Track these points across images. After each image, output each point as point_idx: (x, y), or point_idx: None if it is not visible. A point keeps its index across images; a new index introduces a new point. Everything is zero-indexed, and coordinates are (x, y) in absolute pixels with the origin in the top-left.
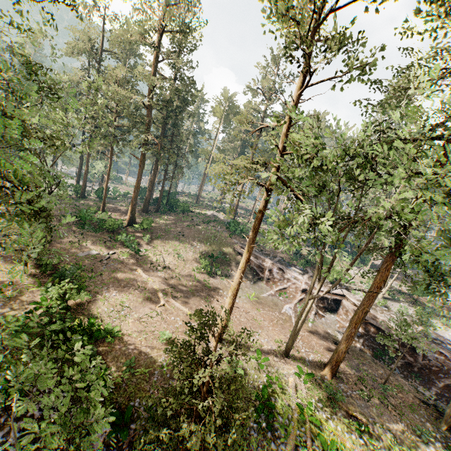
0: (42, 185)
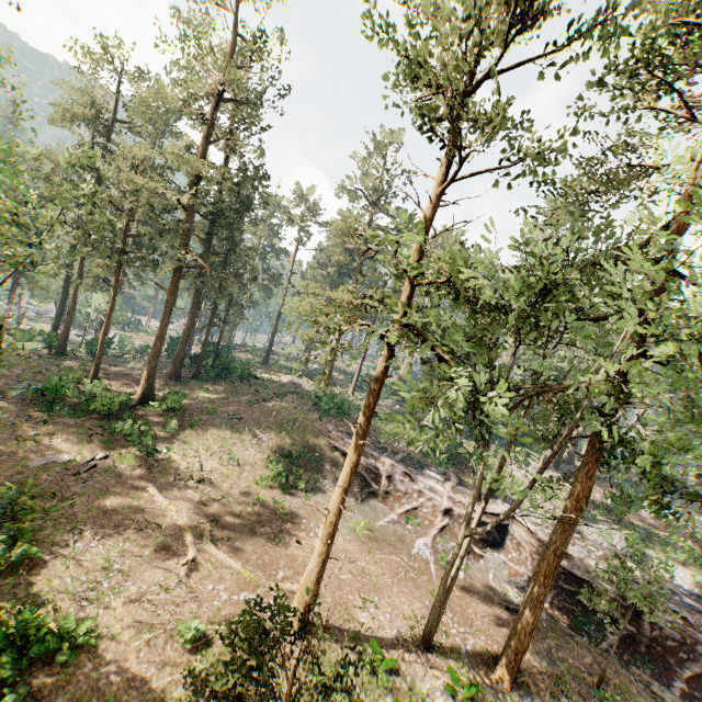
0: None
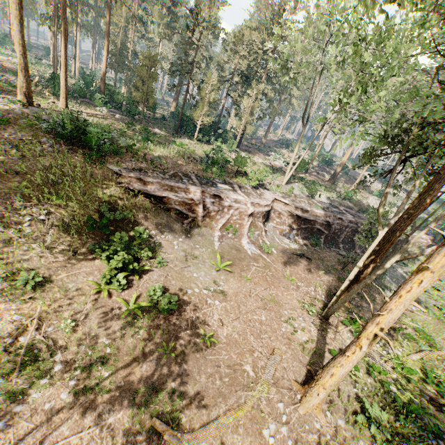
0: None
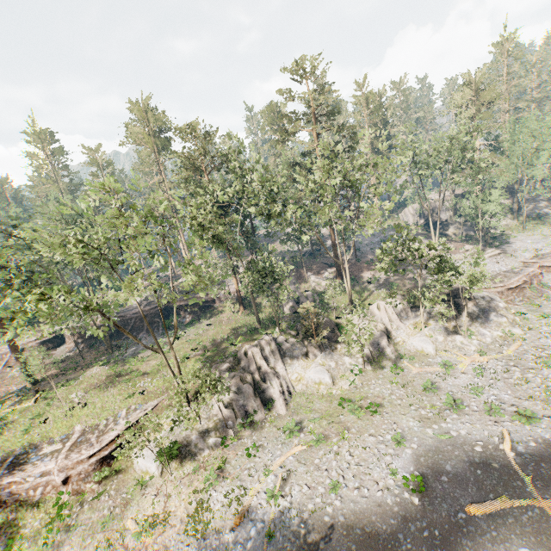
0: None
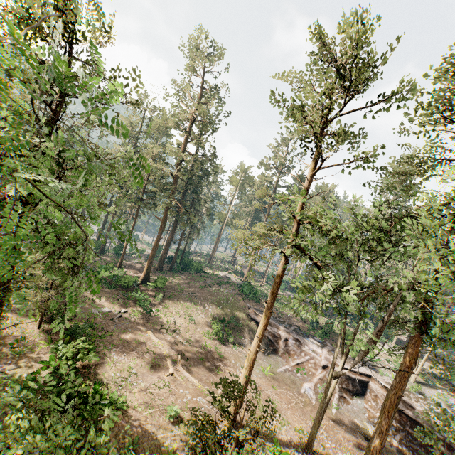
0: (91, 245)
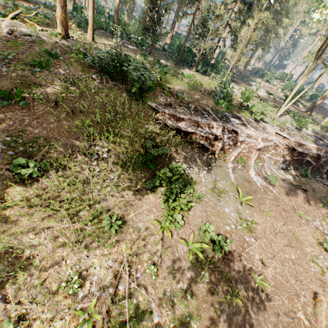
0: None
